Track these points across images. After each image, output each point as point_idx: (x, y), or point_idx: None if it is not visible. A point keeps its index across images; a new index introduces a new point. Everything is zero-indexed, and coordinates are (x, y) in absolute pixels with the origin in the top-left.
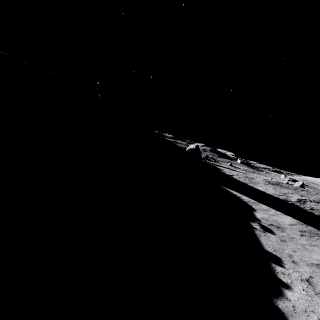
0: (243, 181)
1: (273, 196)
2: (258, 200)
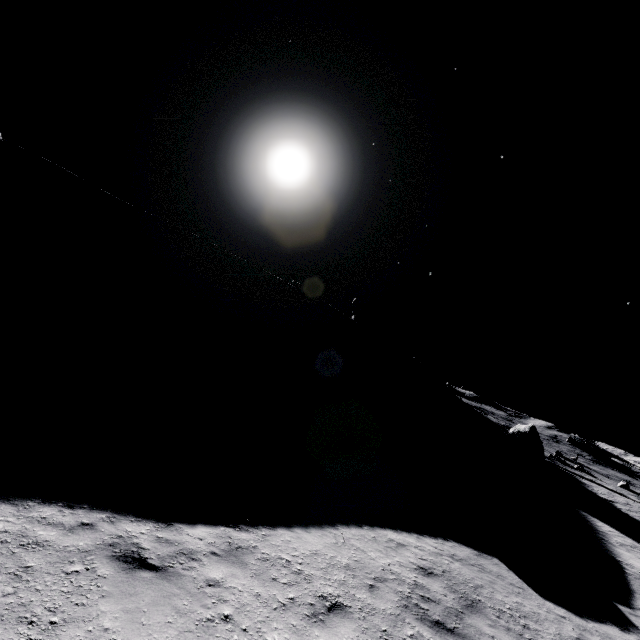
0: (636, 517)
1: None
2: None
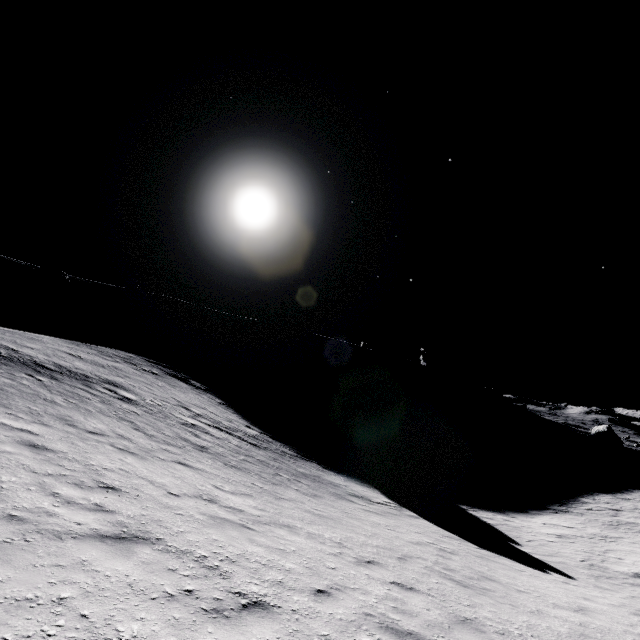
0: None
1: None
2: None
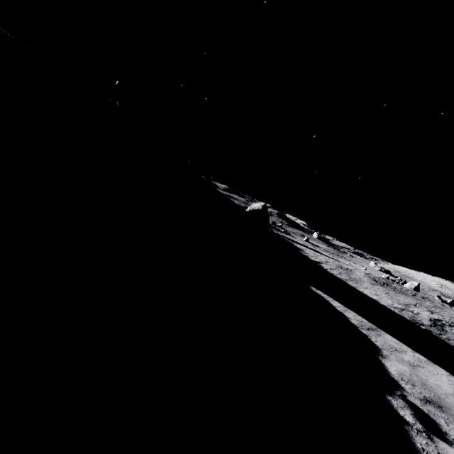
0: (338, 276)
1: (393, 311)
2: (375, 322)
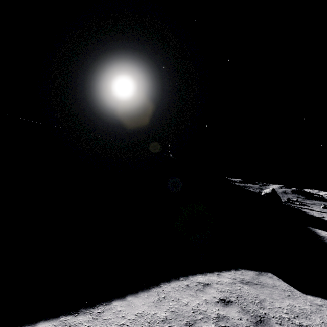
0: None
1: None
2: None
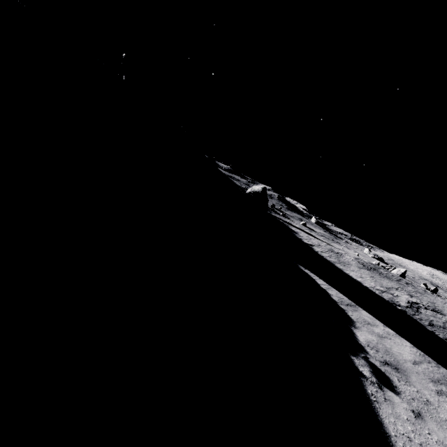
0: (328, 259)
1: (374, 292)
2: (355, 300)
